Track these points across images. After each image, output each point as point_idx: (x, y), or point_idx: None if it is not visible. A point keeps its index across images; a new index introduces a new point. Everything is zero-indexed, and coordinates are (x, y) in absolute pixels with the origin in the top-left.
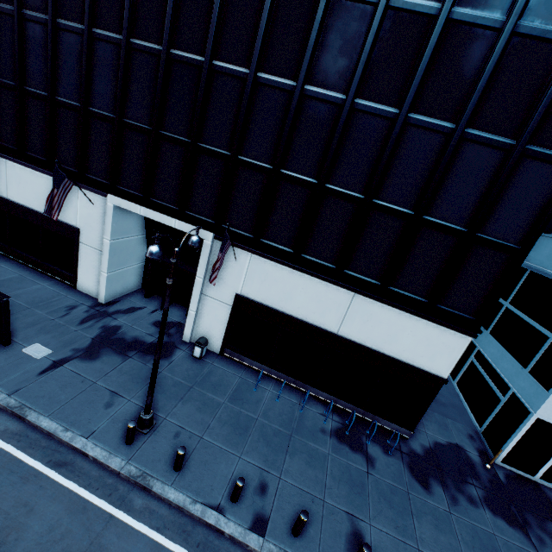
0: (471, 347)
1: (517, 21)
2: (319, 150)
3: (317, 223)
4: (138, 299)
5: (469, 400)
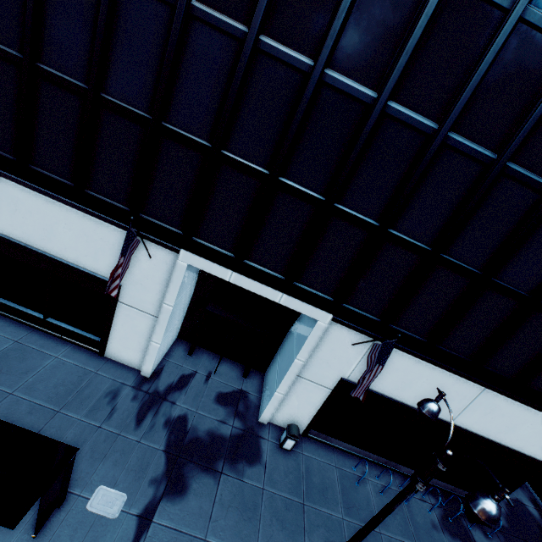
0: None
1: None
2: (497, 239)
3: (466, 316)
4: (182, 359)
5: None
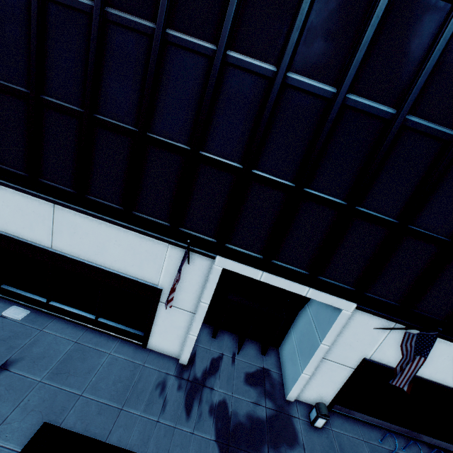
0: None
1: None
2: None
3: None
4: (208, 343)
5: None
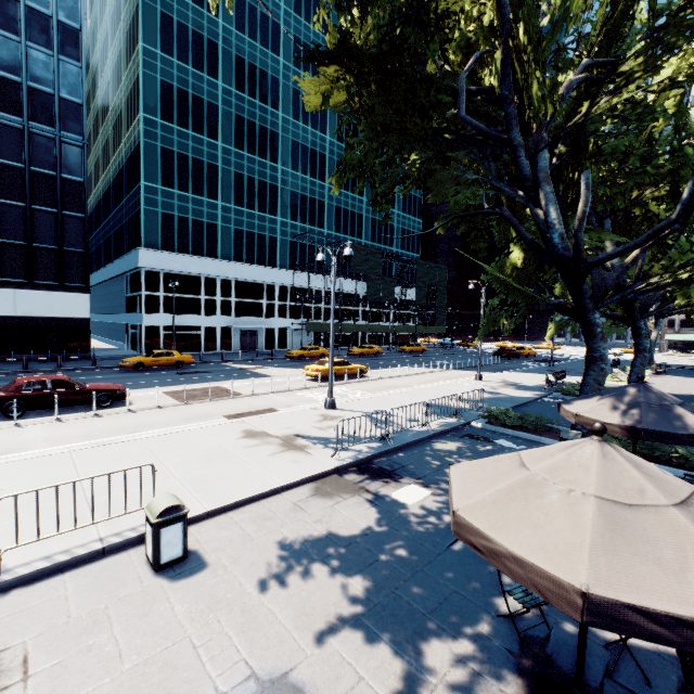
0: (128, 327)
1: (30, 168)
2: None
3: None
4: None
5: (135, 348)
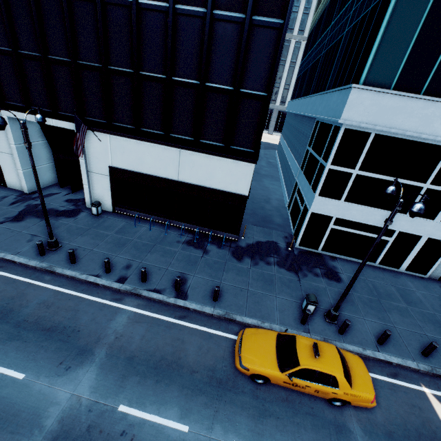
0: (296, 186)
1: None
2: (128, 46)
3: (144, 103)
4: (55, 189)
5: (292, 219)
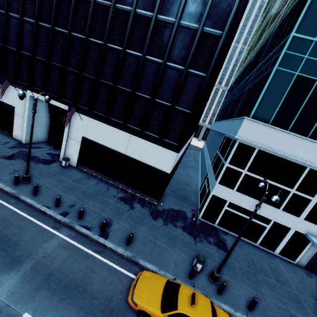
0: (207, 176)
1: (179, 21)
2: (114, 71)
3: (115, 103)
4: (43, 144)
5: (200, 198)
